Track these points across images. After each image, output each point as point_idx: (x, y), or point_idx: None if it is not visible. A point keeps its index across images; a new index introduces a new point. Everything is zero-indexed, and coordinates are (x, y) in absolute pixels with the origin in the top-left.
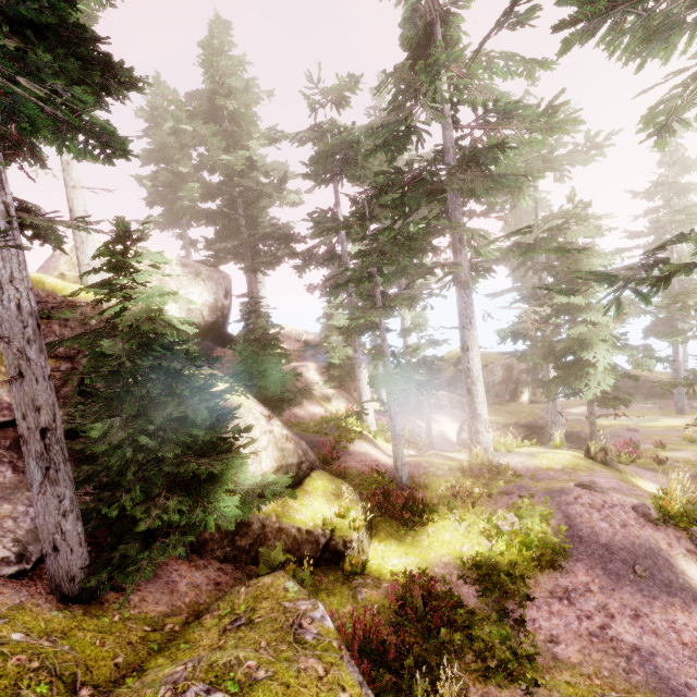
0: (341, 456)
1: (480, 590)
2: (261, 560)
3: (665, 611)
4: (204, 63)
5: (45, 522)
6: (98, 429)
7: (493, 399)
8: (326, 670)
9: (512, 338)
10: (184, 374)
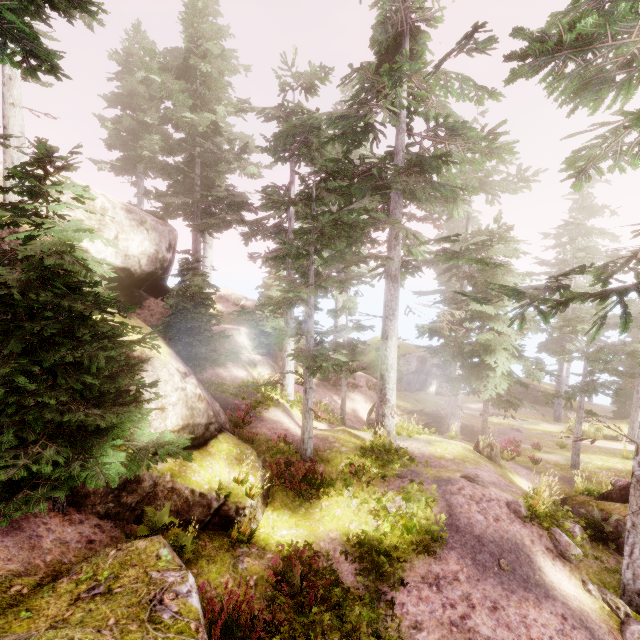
0: (253, 421)
1: (359, 569)
2: (144, 520)
3: (520, 605)
4: (184, 21)
5: None
6: None
7: (405, 386)
8: None
9: (429, 334)
10: (91, 317)
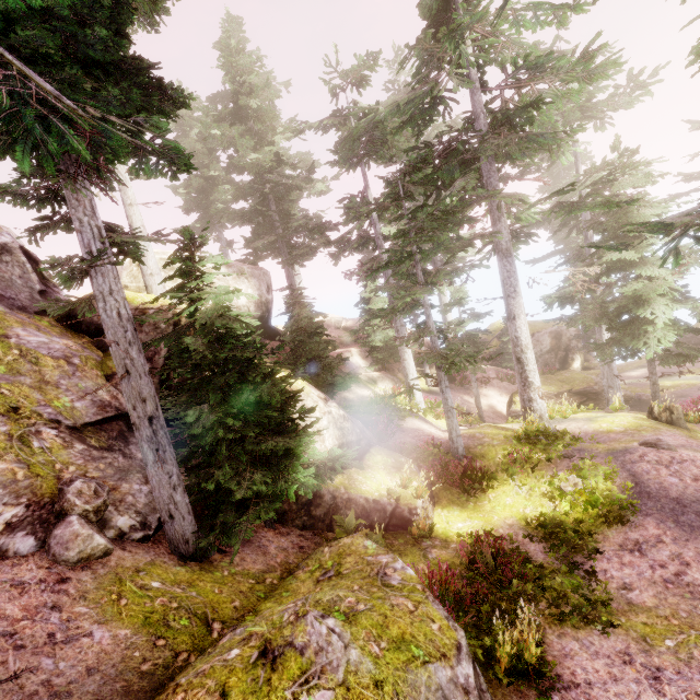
0: (395, 433)
1: (548, 547)
2: (337, 526)
3: None
4: (224, 65)
5: (160, 495)
6: (191, 415)
7: (542, 368)
8: (415, 606)
9: (559, 303)
10: (253, 363)
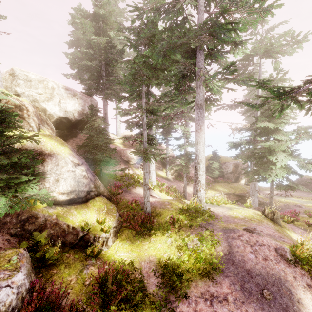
0: (124, 193)
1: (160, 283)
2: (30, 239)
3: None
4: None
5: None
6: None
7: (226, 180)
8: None
9: (233, 146)
10: None
